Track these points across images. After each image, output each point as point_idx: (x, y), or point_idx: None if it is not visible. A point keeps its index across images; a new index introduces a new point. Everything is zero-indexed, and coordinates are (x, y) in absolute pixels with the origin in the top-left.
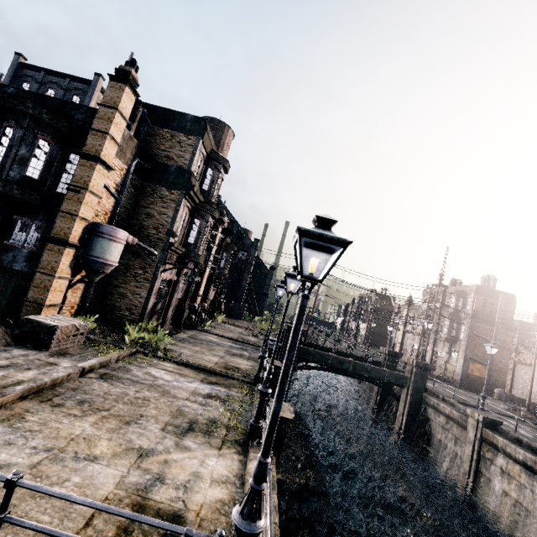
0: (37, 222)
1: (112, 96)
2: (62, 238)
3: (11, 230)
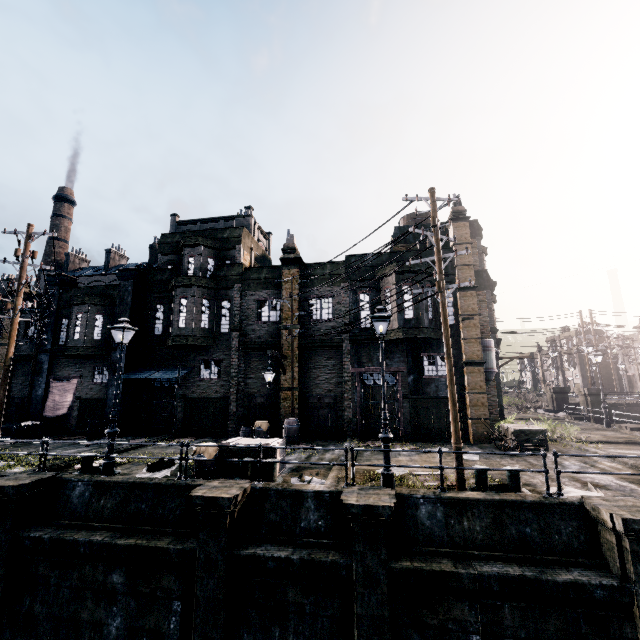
0: (443, 354)
1: (461, 234)
2: (477, 360)
3: (423, 366)
